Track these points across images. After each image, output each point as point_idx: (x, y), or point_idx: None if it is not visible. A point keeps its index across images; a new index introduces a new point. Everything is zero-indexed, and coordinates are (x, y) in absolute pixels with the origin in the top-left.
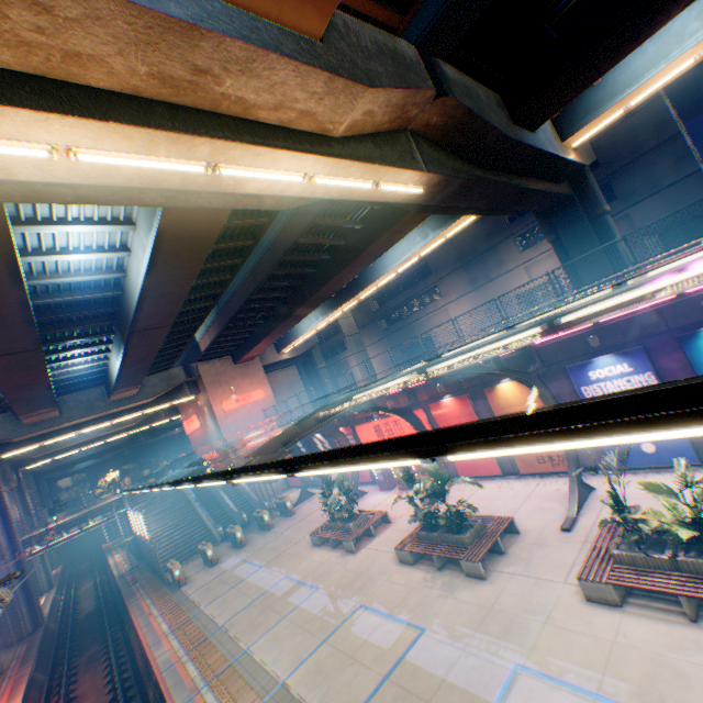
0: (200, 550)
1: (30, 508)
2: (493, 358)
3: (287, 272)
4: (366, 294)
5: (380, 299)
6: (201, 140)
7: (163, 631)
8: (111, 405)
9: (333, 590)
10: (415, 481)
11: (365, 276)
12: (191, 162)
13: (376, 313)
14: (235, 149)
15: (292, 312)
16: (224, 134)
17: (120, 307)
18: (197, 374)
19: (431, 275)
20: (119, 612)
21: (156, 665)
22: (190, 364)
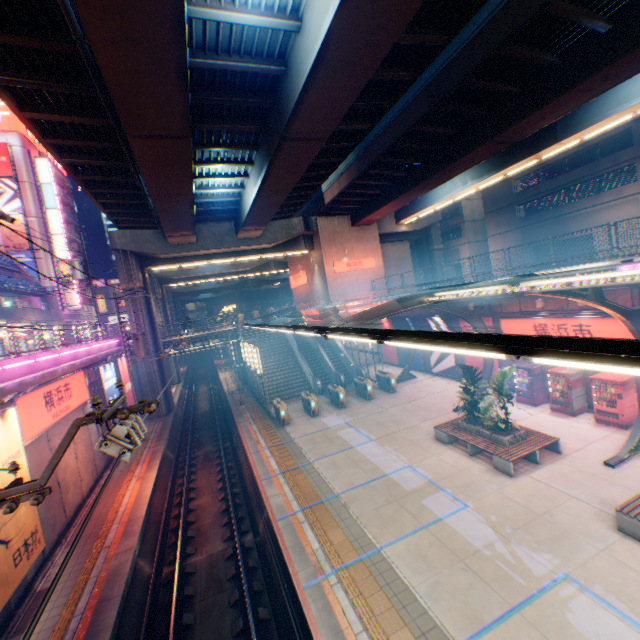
0: (301, 398)
1: (168, 318)
2: None
3: (481, 87)
4: (555, 152)
5: (527, 179)
6: None
7: (271, 467)
8: (236, 243)
9: (495, 522)
10: None
11: (571, 119)
12: None
13: (516, 197)
14: None
15: (452, 161)
16: None
17: (274, 101)
18: (314, 228)
19: (629, 147)
20: (226, 422)
21: (269, 506)
22: (309, 217)
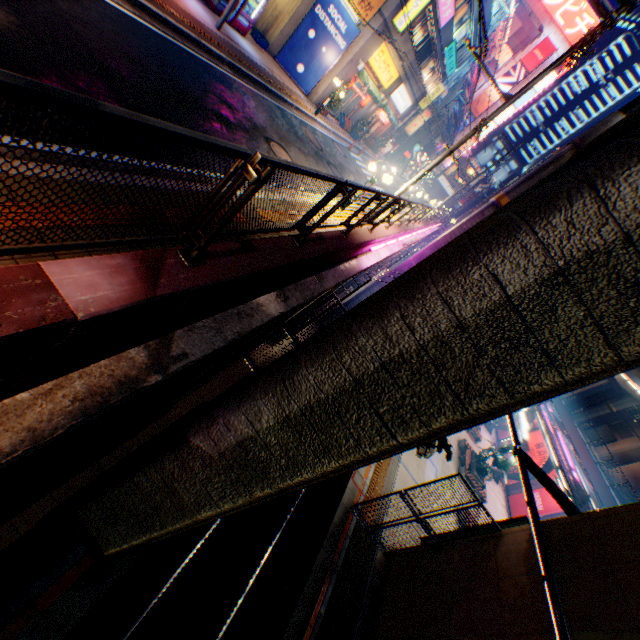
0: None
1: None
2: (587, 509)
3: None
4: None
5: None
6: None
7: None
8: None
9: None
10: (501, 453)
11: None
12: None
13: None
14: None
15: None
16: None
17: None
18: None
19: None
20: None
21: None
22: None
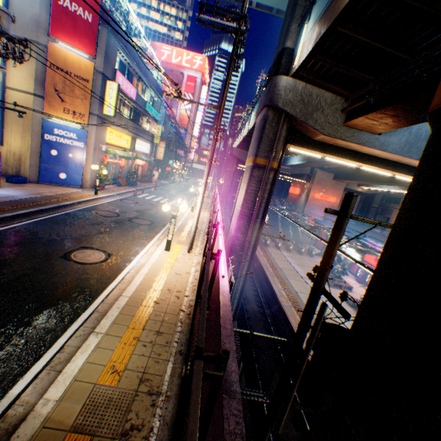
0: (275, 241)
1: None
2: None
3: None
4: None
5: None
6: (395, 173)
7: (261, 254)
8: None
9: None
10: None
11: None
12: (388, 173)
13: None
14: (404, 176)
15: (382, 181)
16: (404, 172)
17: None
18: (313, 174)
19: None
20: None
21: (260, 261)
22: (314, 168)
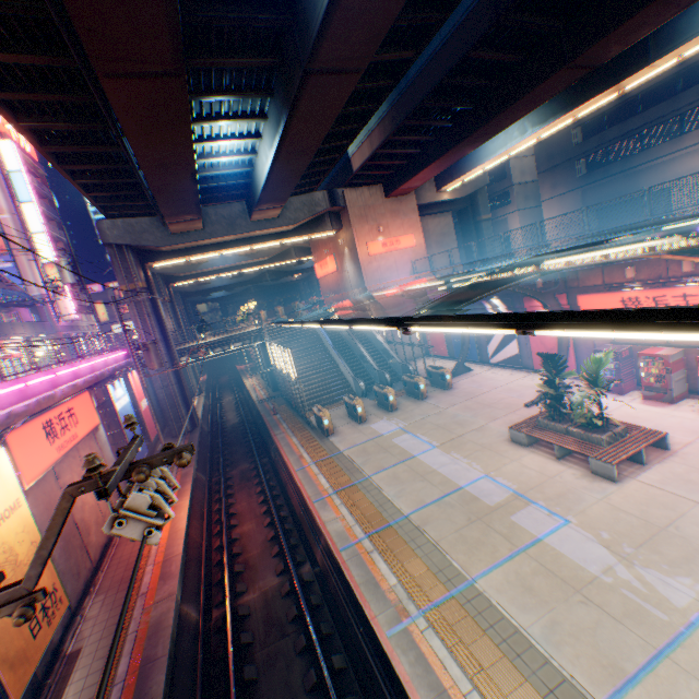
0: (344, 403)
1: (180, 322)
2: None
3: None
4: (643, 78)
5: (590, 126)
6: None
7: (322, 487)
8: (251, 227)
9: (609, 540)
10: None
11: (670, 29)
12: None
13: (576, 149)
14: None
15: (516, 99)
16: None
17: (291, 17)
18: (341, 203)
19: None
20: (260, 435)
21: (327, 534)
22: (334, 189)
